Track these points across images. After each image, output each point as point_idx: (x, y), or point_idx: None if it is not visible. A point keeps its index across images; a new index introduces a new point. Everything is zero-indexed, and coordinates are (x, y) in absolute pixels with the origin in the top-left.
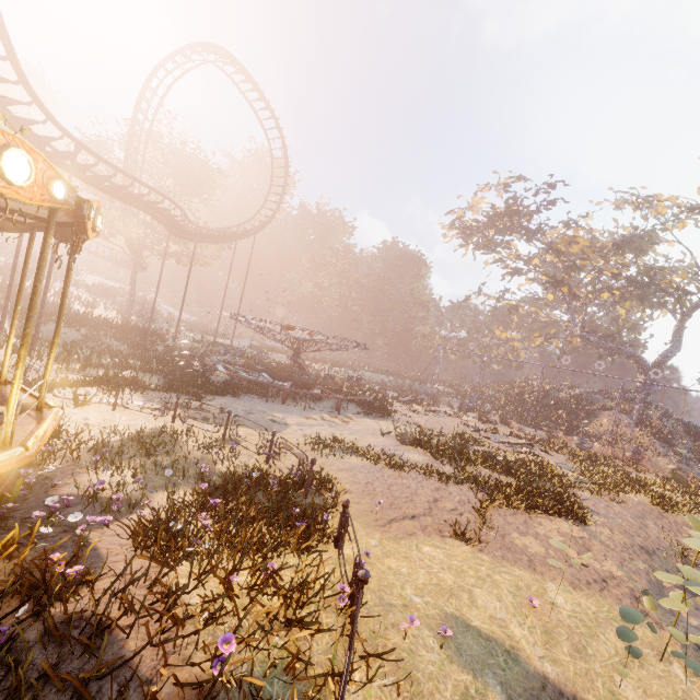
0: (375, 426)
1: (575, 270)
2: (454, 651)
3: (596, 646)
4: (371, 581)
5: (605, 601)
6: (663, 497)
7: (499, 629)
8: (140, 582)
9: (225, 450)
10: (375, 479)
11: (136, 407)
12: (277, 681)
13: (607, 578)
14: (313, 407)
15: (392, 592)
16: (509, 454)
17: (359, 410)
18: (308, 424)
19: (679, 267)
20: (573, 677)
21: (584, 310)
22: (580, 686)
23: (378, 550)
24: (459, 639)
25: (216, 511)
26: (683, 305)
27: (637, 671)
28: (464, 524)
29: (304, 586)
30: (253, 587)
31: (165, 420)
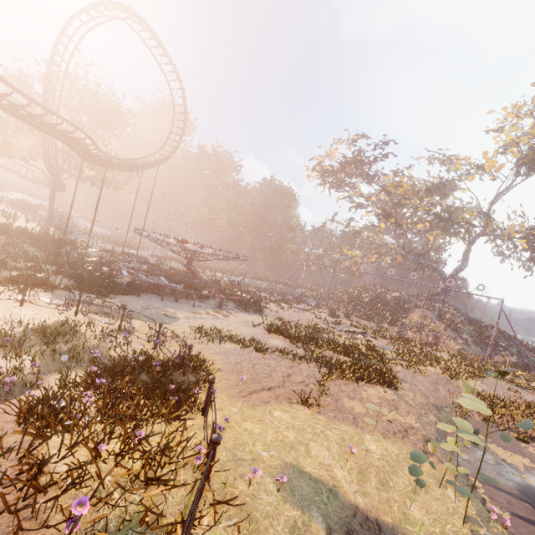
0: (249, 319)
1: (400, 206)
2: (289, 493)
3: (396, 480)
4: (228, 441)
5: (405, 445)
6: (450, 368)
7: (325, 472)
8: (13, 455)
9: (120, 338)
10: (244, 360)
11: (43, 303)
12: (131, 533)
13: (408, 428)
14: (201, 304)
15: (244, 449)
16: (348, 340)
17: (238, 307)
18: (195, 318)
19: (469, 207)
20: (377, 505)
21: (405, 235)
22: (381, 511)
23: (238, 416)
24: (294, 483)
25: (102, 389)
26: (470, 234)
27: (423, 496)
28: (308, 393)
29: (165, 450)
30: (120, 453)
31: (69, 314)
